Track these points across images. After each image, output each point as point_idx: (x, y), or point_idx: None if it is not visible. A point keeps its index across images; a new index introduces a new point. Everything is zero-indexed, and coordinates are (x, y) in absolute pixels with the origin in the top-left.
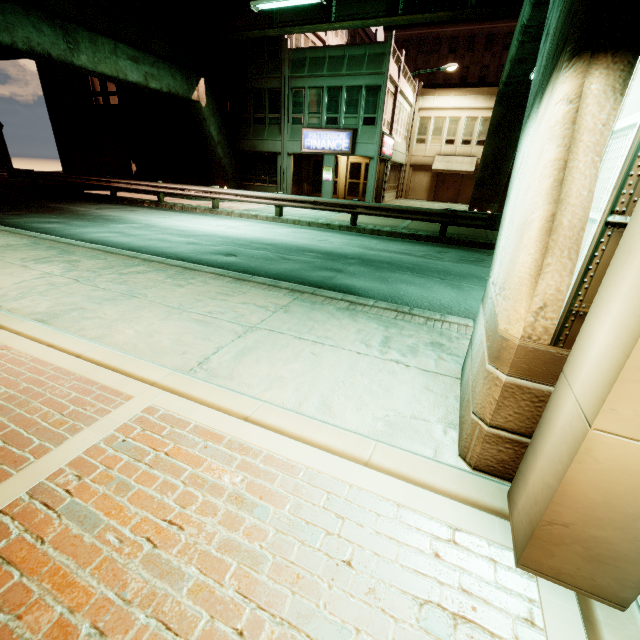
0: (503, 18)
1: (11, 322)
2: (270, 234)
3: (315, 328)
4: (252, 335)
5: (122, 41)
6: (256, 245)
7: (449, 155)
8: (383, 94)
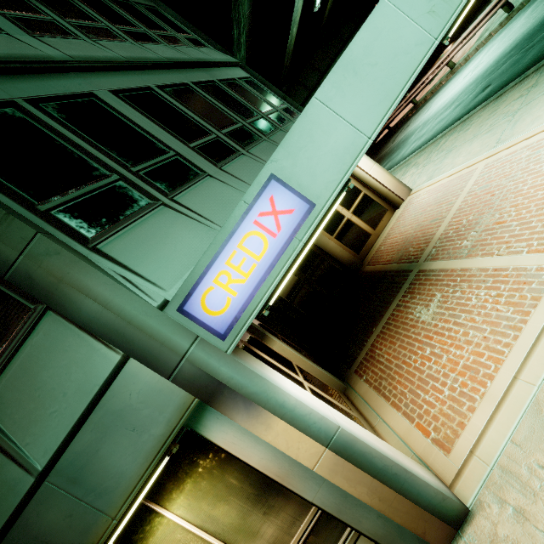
0: None
1: (421, 188)
2: (509, 39)
3: None
4: (517, 115)
5: (335, 57)
6: (501, 62)
7: None
8: None
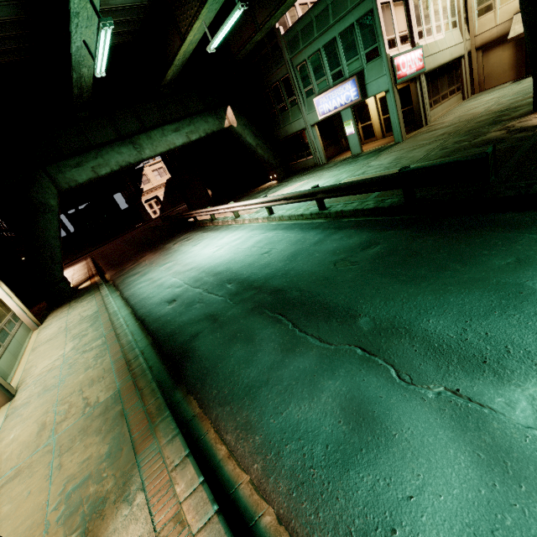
0: None
1: (0, 417)
2: (236, 252)
3: (73, 448)
4: (39, 452)
5: (169, 121)
6: (205, 278)
7: None
8: (376, 17)
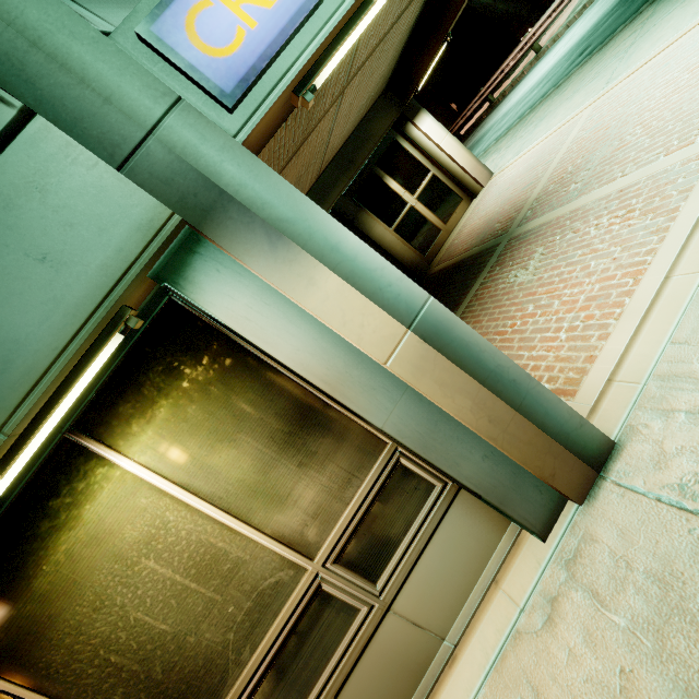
0: None
1: (505, 167)
2: (610, 0)
3: None
4: (631, 49)
5: None
6: (601, 22)
7: None
8: None
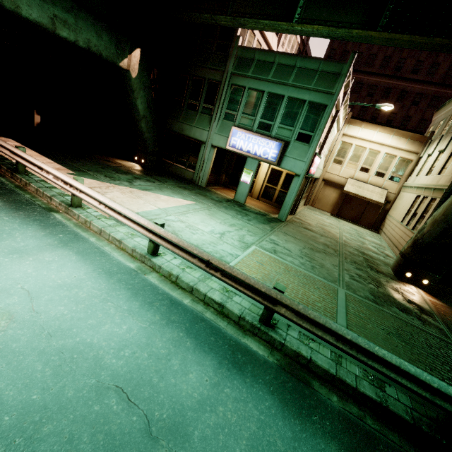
0: (417, 81)
1: None
2: (50, 387)
3: None
4: None
5: None
6: None
7: (361, 181)
8: (327, 115)
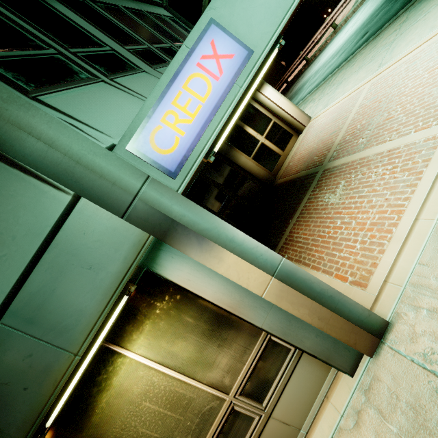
0: None
1: (318, 115)
2: None
3: (424, 11)
4: (393, 43)
5: None
6: (375, 15)
7: None
8: None
